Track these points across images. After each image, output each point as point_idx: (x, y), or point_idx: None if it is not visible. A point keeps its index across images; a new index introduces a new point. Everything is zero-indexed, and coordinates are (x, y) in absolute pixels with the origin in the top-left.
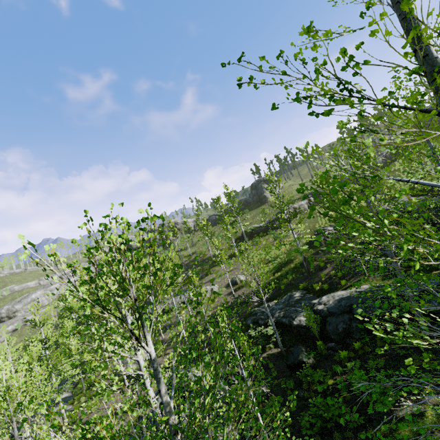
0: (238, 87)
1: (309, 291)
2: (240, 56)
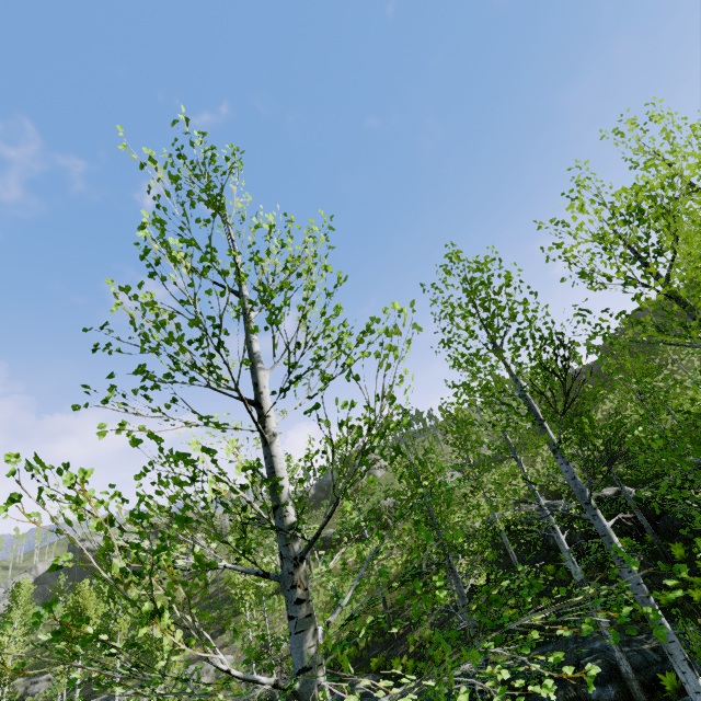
0: (93, 351)
1: (386, 675)
2: (104, 324)
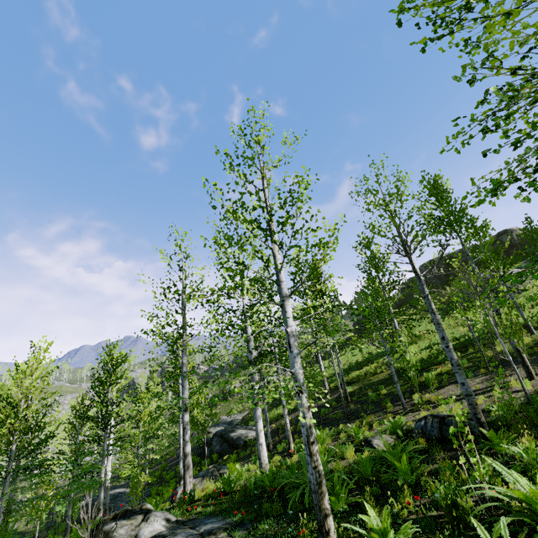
0: None
1: None
2: None
